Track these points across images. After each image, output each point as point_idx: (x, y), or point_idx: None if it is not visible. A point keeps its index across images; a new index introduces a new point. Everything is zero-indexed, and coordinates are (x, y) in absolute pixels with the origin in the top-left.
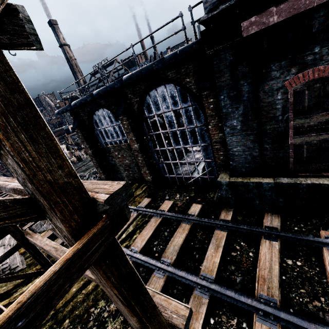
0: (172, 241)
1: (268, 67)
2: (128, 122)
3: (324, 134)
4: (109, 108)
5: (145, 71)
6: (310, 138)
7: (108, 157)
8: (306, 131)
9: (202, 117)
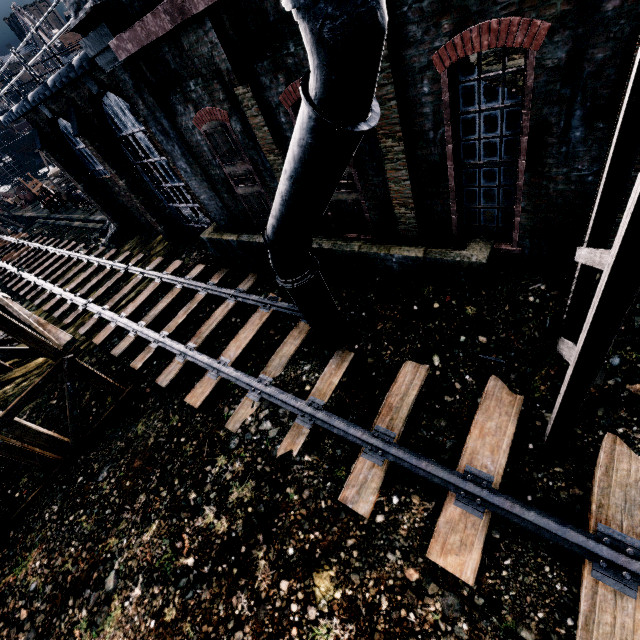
0: (157, 306)
1: (170, 99)
2: (94, 148)
3: (255, 185)
4: (67, 119)
5: (64, 78)
6: (248, 189)
7: (112, 194)
8: (243, 181)
9: None
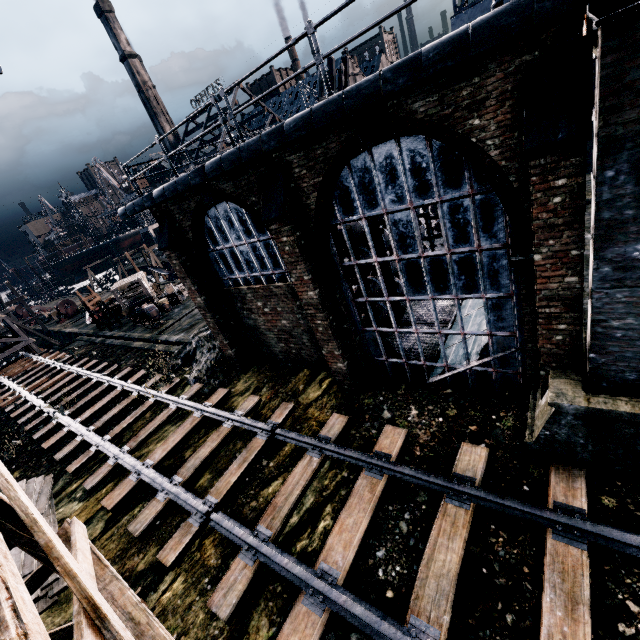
0: (430, 560)
1: None
2: (293, 239)
3: None
4: (243, 201)
5: (352, 101)
6: None
7: (241, 310)
8: None
9: (502, 227)
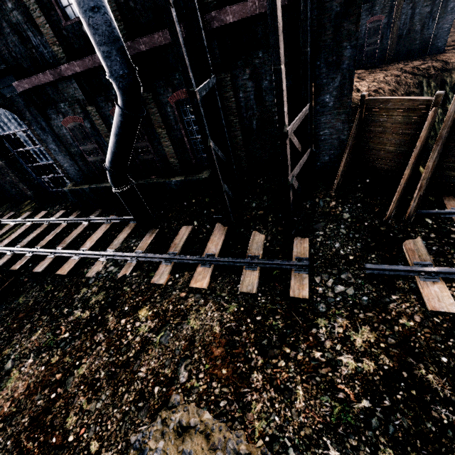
0: (30, 236)
1: (48, 112)
2: None
3: (99, 155)
4: None
5: None
6: (95, 157)
7: None
8: (92, 154)
9: None
